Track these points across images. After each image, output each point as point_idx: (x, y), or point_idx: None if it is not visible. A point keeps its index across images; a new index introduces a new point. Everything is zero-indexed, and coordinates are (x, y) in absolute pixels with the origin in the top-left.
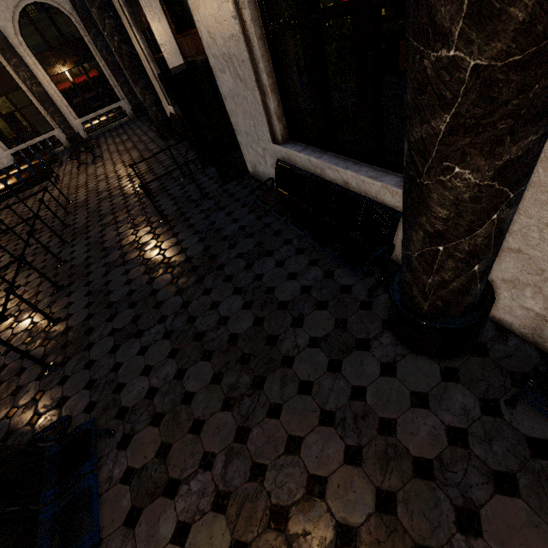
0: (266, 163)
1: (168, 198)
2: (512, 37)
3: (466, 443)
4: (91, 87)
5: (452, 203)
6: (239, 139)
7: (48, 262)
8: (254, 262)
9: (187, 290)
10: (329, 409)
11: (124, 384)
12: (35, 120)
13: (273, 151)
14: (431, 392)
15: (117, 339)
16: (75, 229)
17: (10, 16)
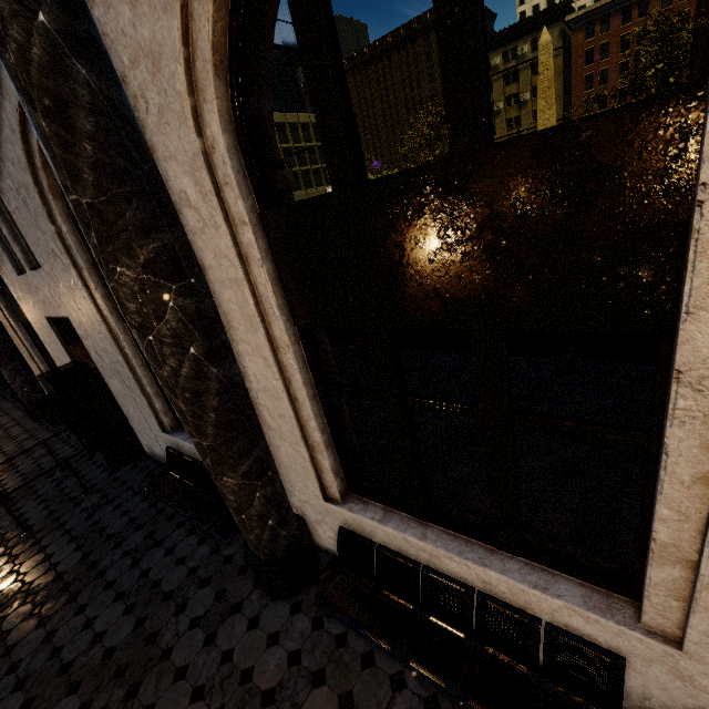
0: (161, 447)
1: (36, 501)
2: (213, 437)
3: (299, 660)
4: None
5: (233, 492)
6: (132, 425)
7: None
8: (142, 557)
9: (53, 617)
10: (200, 684)
11: None
12: None
13: (164, 438)
14: (282, 629)
15: None
16: None
17: None
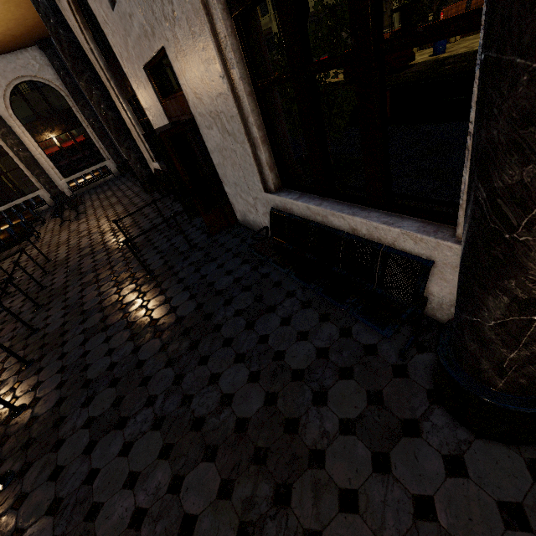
0: (257, 212)
1: (154, 251)
2: None
3: None
4: (78, 150)
5: None
6: (227, 189)
7: (18, 331)
8: (256, 320)
9: (179, 360)
10: None
11: (101, 503)
12: (21, 182)
13: (265, 200)
14: (527, 502)
15: (94, 432)
16: (52, 291)
17: (2, 93)
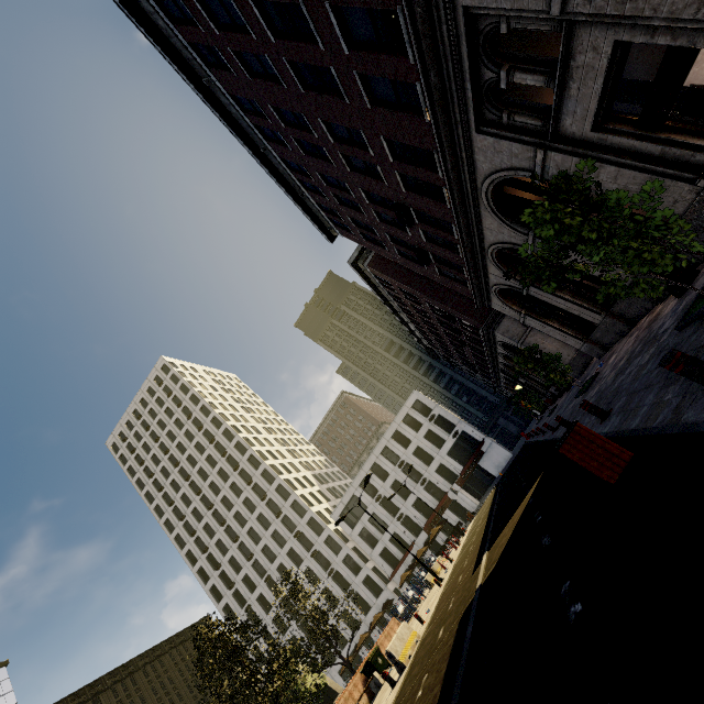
0: None
1: None
2: None
3: None
4: None
5: None
6: None
7: None
8: None
9: None
10: None
11: None
12: None
13: None
14: None
15: None
16: None
17: None
